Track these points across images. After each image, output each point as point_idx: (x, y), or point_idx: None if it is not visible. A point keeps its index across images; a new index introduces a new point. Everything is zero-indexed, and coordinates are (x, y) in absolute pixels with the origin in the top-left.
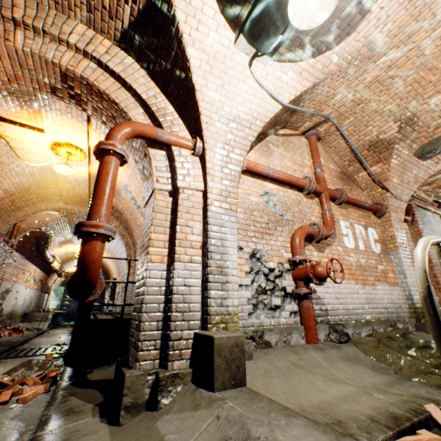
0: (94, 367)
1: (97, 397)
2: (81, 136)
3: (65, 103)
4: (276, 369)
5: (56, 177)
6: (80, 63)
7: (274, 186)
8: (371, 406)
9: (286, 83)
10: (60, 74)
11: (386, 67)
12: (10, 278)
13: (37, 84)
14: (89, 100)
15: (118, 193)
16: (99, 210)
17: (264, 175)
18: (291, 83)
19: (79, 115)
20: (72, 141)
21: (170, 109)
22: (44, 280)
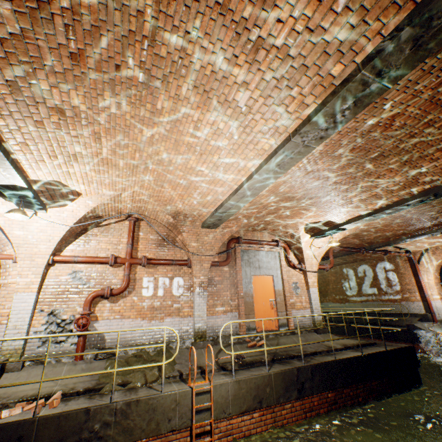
0: None
1: None
2: None
3: None
4: (28, 375)
5: None
6: None
7: (84, 265)
8: (38, 391)
9: (66, 216)
10: None
11: (131, 197)
12: None
13: None
14: None
15: None
16: None
17: (72, 262)
18: (70, 215)
19: None
20: None
21: (4, 237)
22: None
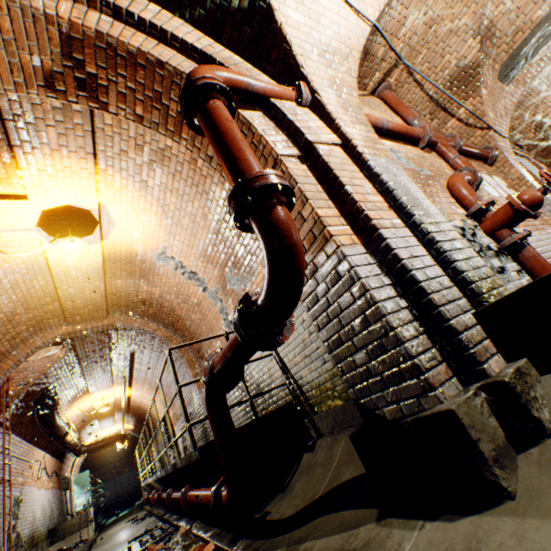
0: (259, 509)
1: (354, 515)
2: (86, 186)
3: (69, 103)
4: None
5: (53, 279)
6: (88, 16)
7: (390, 143)
8: None
9: None
10: (60, 40)
11: None
12: (14, 480)
13: (21, 73)
14: (112, 81)
15: (152, 272)
16: (253, 165)
17: (379, 127)
18: None
19: (80, 146)
20: (72, 201)
21: (238, 60)
22: (58, 470)
